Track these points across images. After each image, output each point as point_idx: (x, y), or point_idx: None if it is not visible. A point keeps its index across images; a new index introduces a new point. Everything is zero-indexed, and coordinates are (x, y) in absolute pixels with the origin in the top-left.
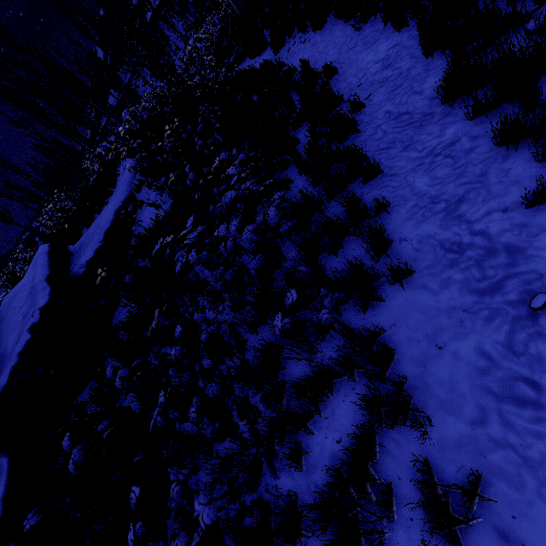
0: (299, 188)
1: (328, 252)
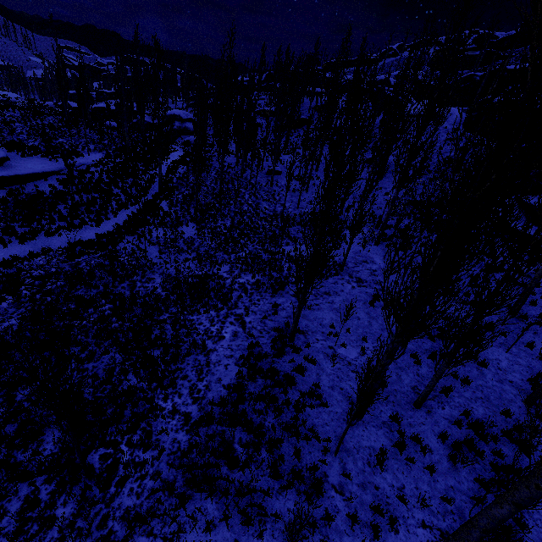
0: (27, 230)
1: None
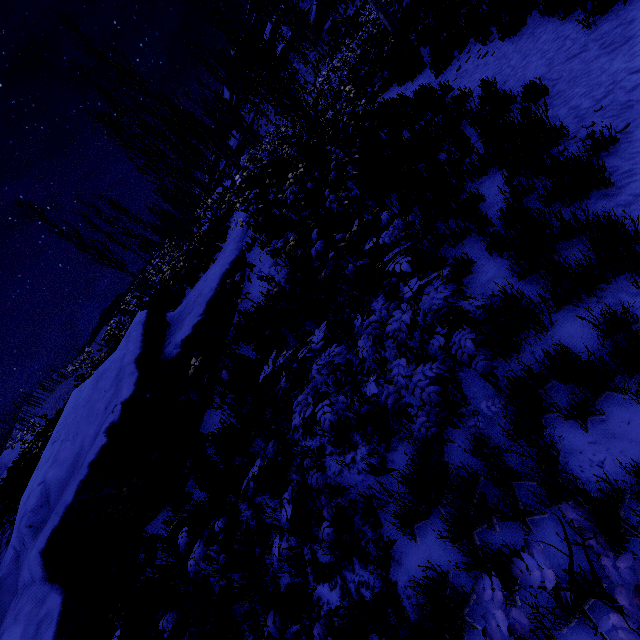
0: (487, 277)
1: (566, 416)
